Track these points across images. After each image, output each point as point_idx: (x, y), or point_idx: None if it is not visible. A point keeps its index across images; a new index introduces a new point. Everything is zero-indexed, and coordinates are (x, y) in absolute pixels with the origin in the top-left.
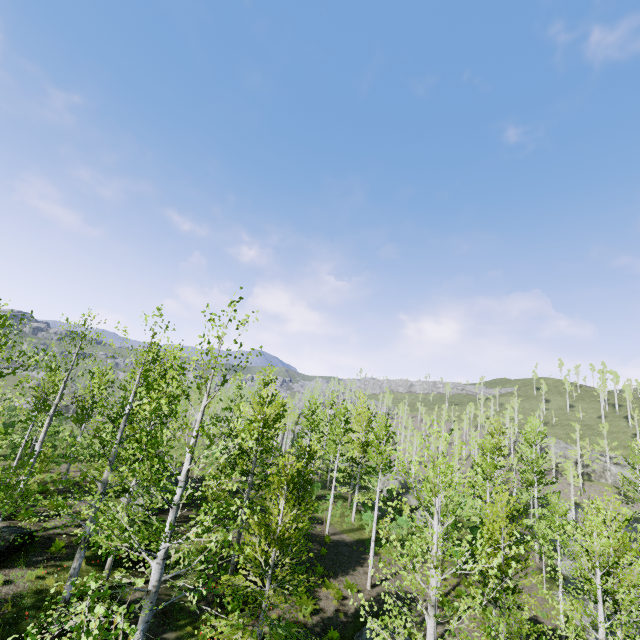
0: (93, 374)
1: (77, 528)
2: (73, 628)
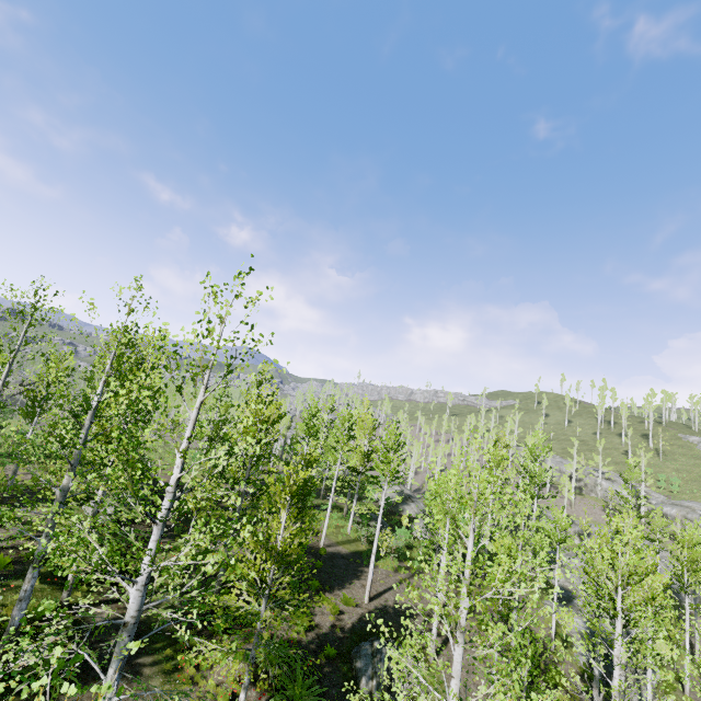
0: (47, 359)
1: (28, 541)
2: (24, 679)
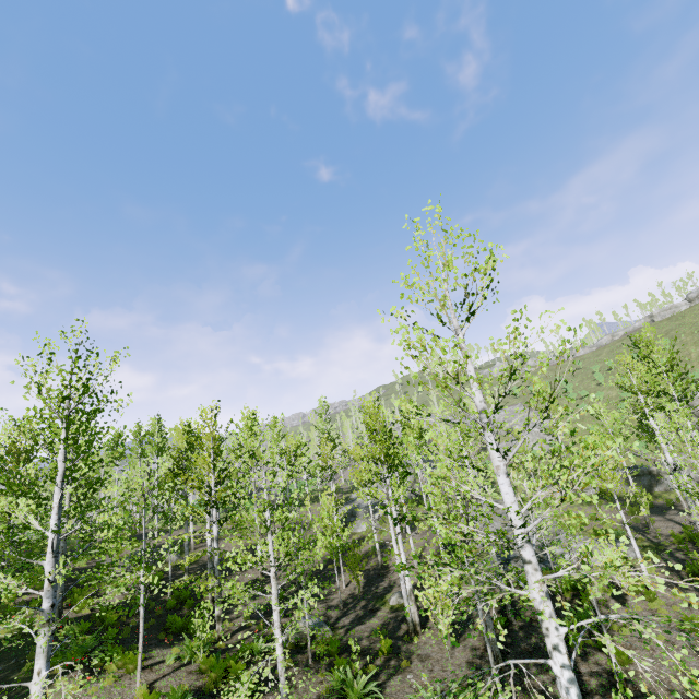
0: None
1: None
2: None
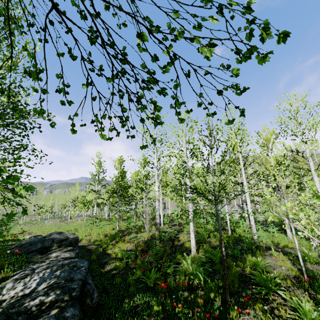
0: None
1: None
2: None
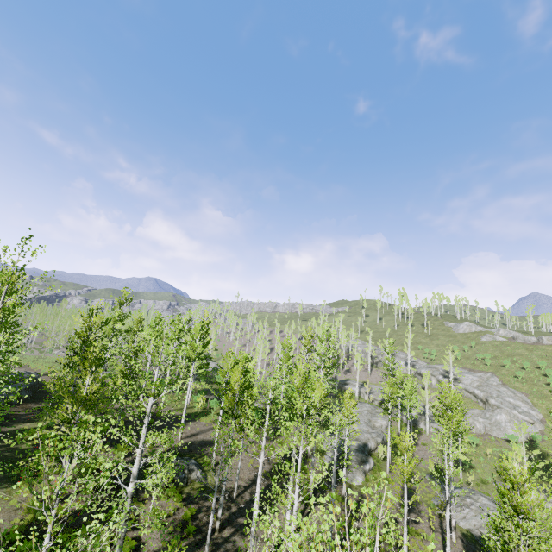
0: None
1: None
2: None
